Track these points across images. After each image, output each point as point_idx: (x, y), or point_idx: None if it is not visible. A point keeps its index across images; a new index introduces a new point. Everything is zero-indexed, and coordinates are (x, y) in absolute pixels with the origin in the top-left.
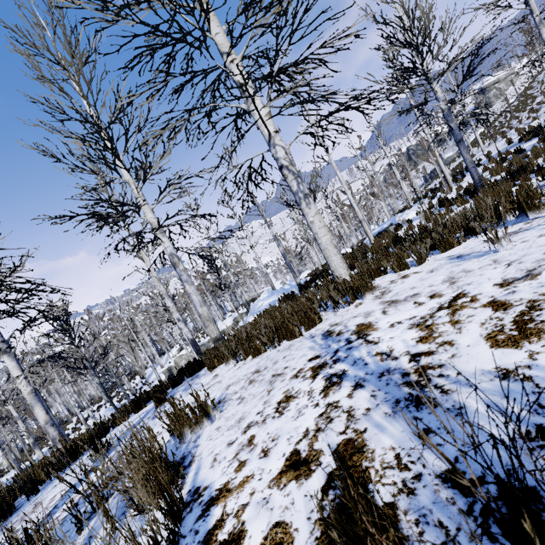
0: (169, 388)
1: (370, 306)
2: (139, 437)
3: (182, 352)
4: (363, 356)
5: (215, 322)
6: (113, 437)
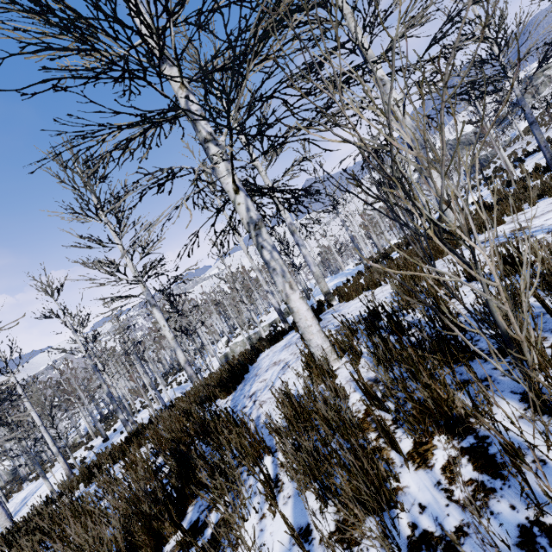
0: (288, 333)
1: (507, 226)
2: (337, 322)
3: (237, 340)
4: (538, 229)
5: (259, 316)
6: (286, 344)
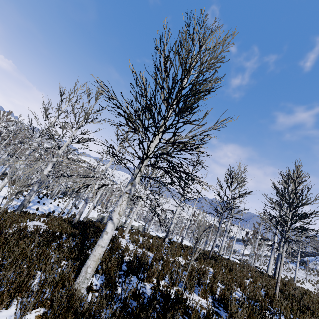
0: None
1: None
2: None
3: None
4: None
5: None
6: None
